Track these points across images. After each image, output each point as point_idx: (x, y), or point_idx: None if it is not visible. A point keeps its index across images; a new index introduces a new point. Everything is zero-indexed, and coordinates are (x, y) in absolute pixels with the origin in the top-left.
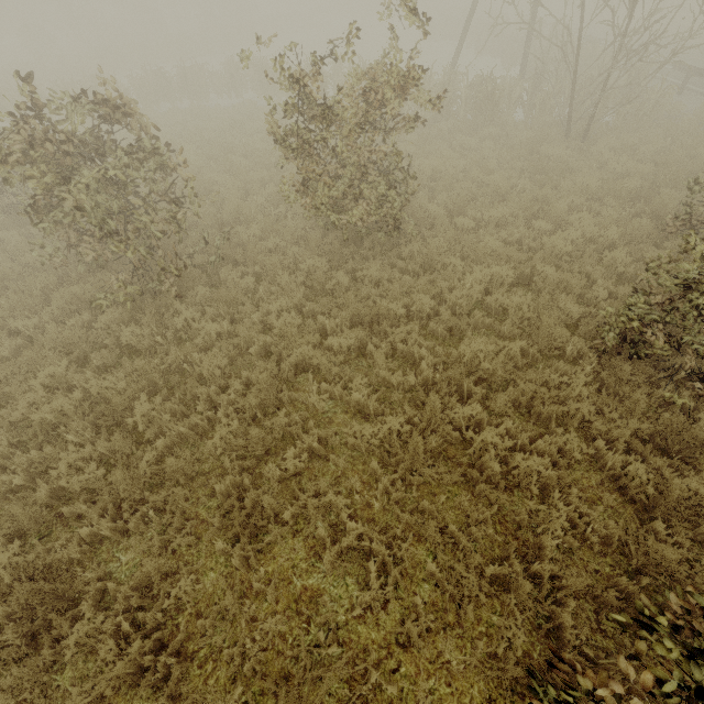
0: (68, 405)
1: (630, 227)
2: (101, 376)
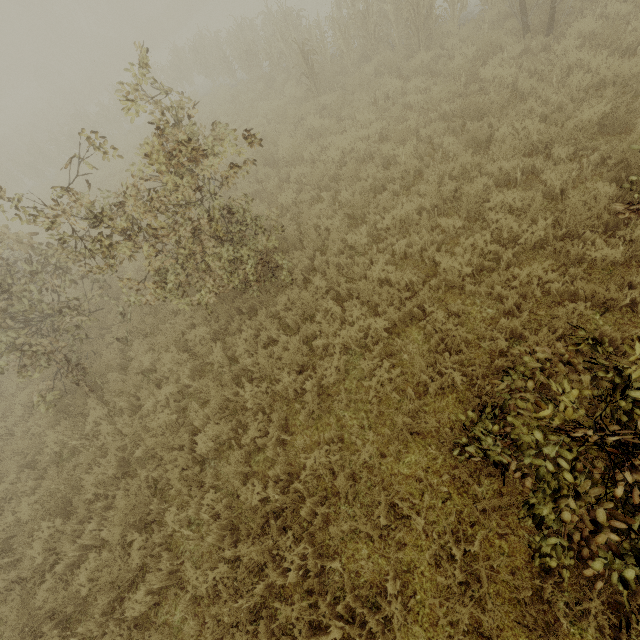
0: (1, 532)
1: (571, 206)
2: (22, 502)
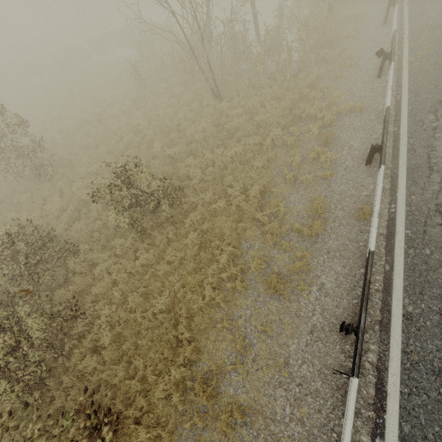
0: None
1: None
2: None
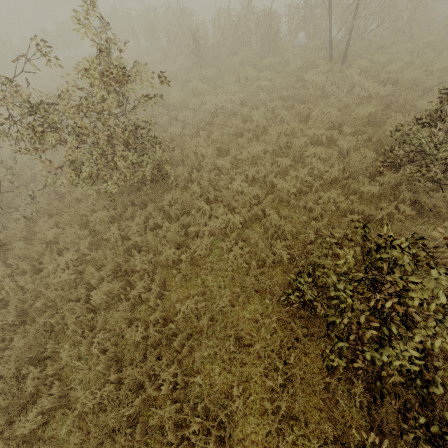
0: None
1: (353, 160)
2: None
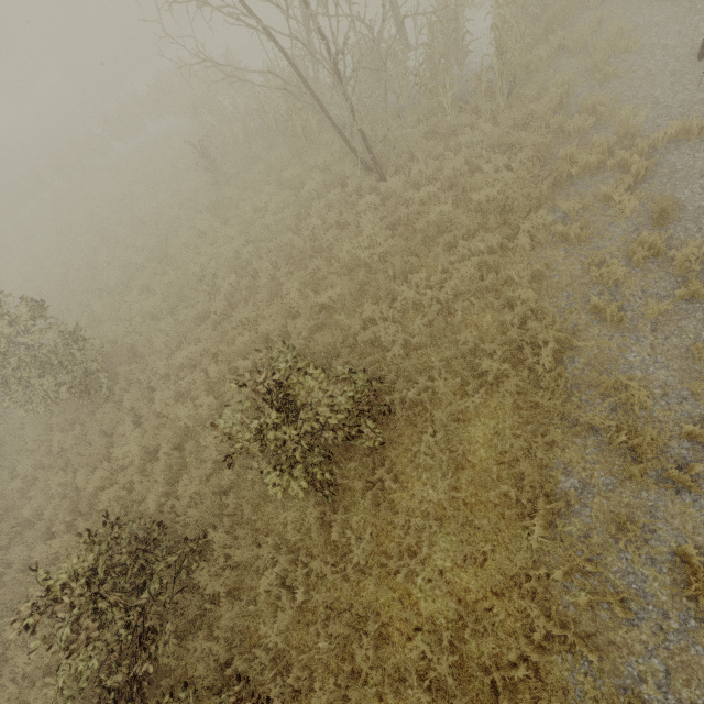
0: None
1: None
2: None
